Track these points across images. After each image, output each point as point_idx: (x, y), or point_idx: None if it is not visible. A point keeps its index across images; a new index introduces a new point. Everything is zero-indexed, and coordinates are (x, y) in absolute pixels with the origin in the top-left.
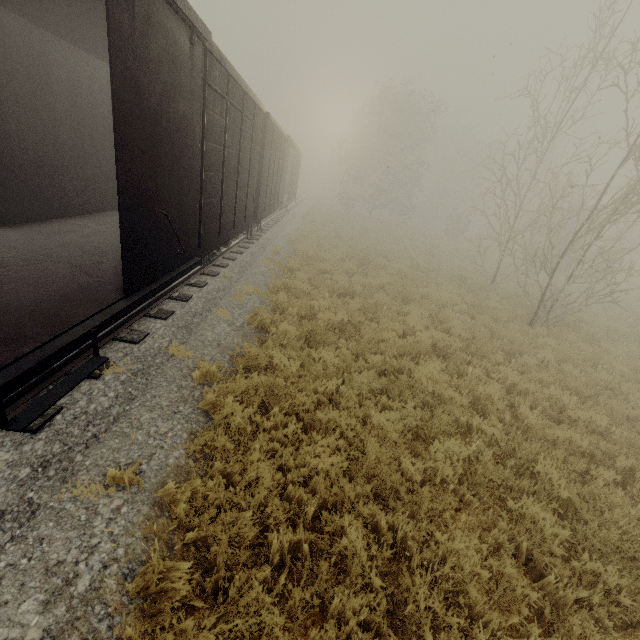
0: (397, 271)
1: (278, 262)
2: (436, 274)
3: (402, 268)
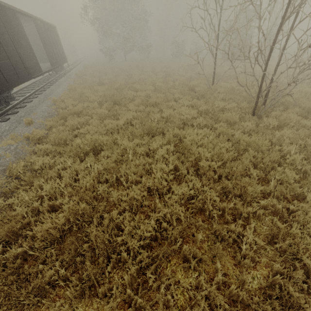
0: (144, 99)
1: (20, 138)
2: (173, 91)
3: (147, 94)
